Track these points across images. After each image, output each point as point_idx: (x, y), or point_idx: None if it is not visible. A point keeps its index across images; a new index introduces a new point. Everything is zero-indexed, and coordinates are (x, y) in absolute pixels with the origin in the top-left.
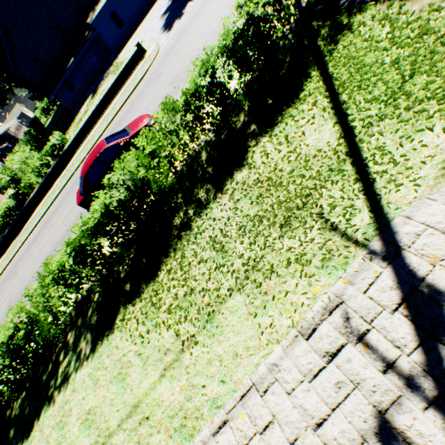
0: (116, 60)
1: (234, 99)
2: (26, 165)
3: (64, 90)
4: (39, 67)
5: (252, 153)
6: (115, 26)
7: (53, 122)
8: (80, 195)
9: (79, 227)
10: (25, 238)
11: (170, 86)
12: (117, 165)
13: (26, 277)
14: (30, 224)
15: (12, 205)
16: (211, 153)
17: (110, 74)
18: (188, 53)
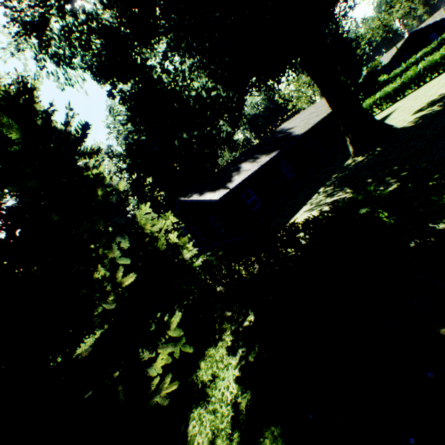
0: None
1: None
2: None
3: None
4: None
5: None
6: None
7: None
8: None
9: None
10: None
11: None
12: None
13: None
14: None
15: None
16: None
17: None
18: None
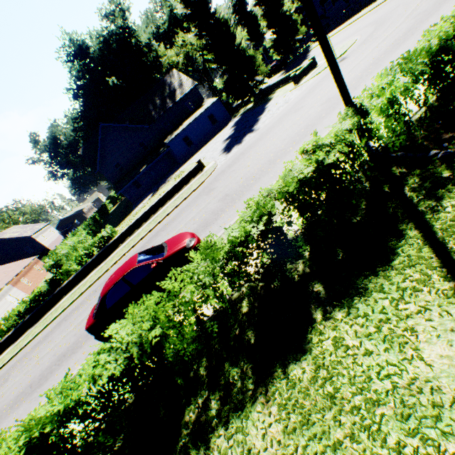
0: (180, 168)
1: (292, 245)
2: (74, 249)
3: (132, 187)
4: (118, 170)
5: (317, 333)
6: (185, 145)
7: (116, 209)
8: (93, 314)
9: (55, 394)
10: (38, 331)
11: (220, 202)
12: (132, 309)
13: (10, 394)
14: (51, 314)
15: (45, 289)
16: (254, 305)
17: (171, 179)
18: (242, 174)
